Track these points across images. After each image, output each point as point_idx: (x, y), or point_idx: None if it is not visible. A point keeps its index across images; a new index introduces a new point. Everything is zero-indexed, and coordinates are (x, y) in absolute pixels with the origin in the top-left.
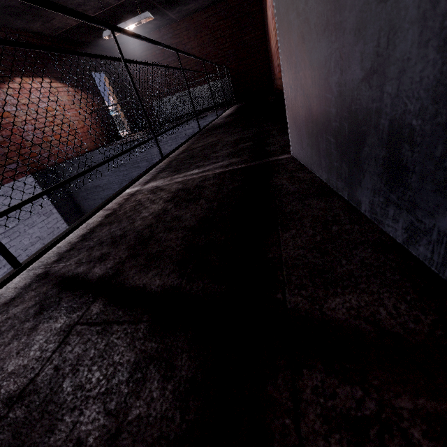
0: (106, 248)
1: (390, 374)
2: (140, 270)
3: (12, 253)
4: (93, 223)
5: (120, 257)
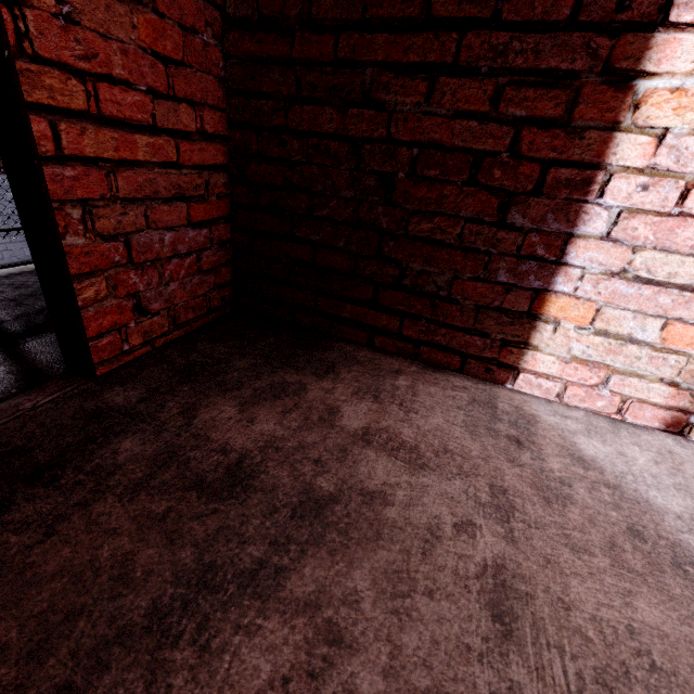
0: (9, 289)
1: (13, 364)
2: (4, 308)
3: (5, 257)
4: (30, 268)
5: (7, 297)
